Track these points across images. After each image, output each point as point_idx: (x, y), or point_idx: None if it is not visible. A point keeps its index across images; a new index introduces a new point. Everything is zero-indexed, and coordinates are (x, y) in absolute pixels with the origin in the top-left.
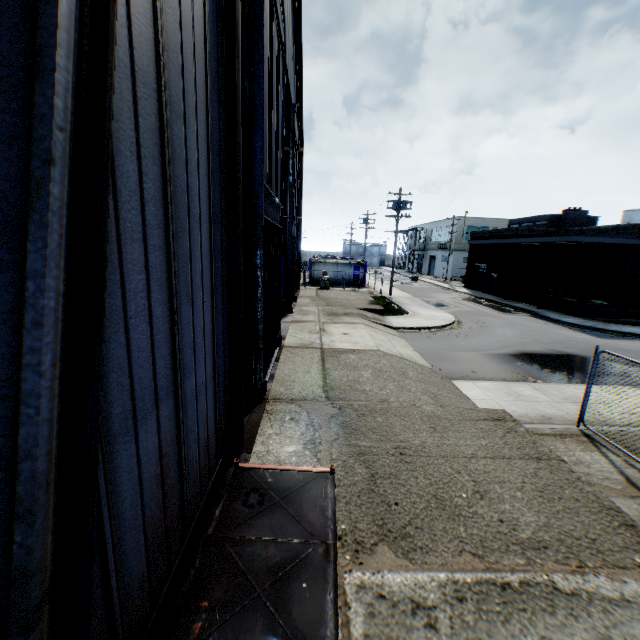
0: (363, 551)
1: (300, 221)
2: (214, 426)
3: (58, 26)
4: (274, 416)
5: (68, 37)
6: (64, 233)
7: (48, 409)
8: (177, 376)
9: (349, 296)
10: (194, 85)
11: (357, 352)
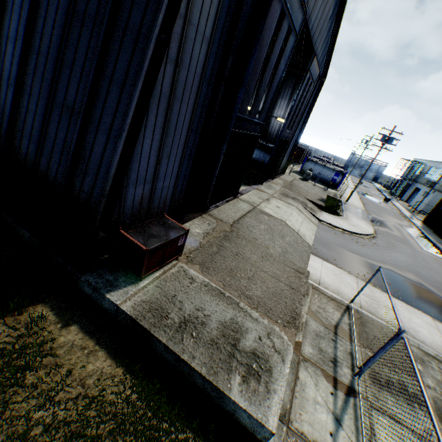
0: (190, 263)
1: (303, 129)
2: (169, 204)
3: (131, 108)
4: (203, 219)
5: (133, 109)
6: (124, 141)
7: (114, 168)
8: (155, 179)
9: (311, 190)
10: (191, 86)
11: (271, 217)
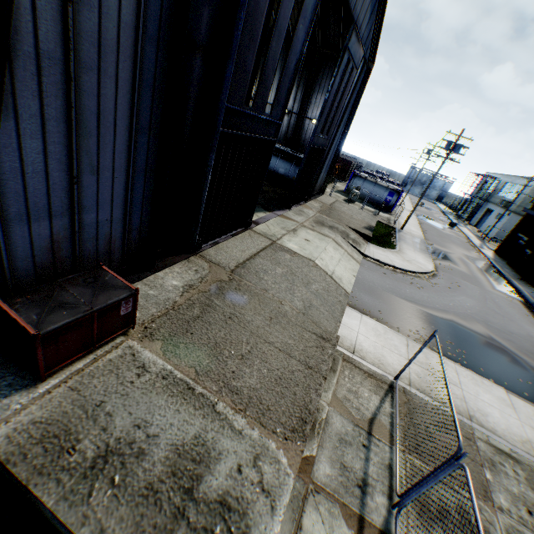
0: (148, 338)
1: (345, 135)
2: (121, 247)
3: None
4: (188, 264)
5: None
6: None
7: None
8: (75, 209)
9: (357, 215)
10: (117, 46)
11: (295, 255)
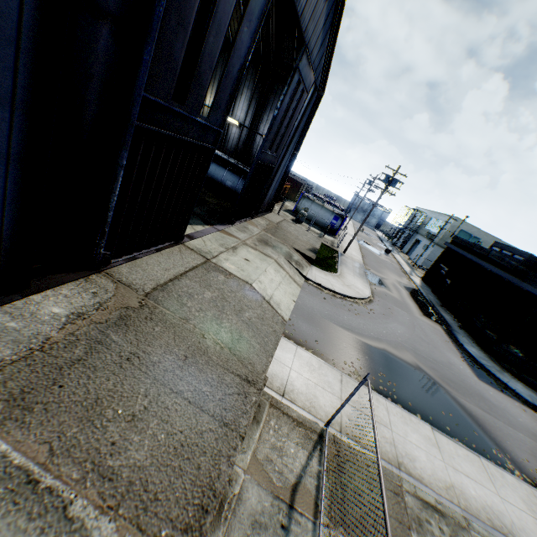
0: None
1: (295, 156)
2: None
3: None
4: (86, 284)
5: None
6: None
7: None
8: None
9: (303, 236)
10: None
11: (231, 277)
